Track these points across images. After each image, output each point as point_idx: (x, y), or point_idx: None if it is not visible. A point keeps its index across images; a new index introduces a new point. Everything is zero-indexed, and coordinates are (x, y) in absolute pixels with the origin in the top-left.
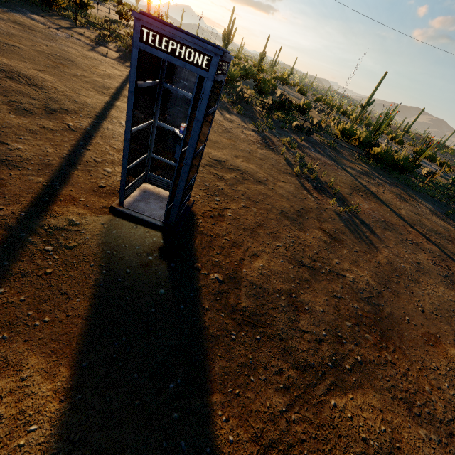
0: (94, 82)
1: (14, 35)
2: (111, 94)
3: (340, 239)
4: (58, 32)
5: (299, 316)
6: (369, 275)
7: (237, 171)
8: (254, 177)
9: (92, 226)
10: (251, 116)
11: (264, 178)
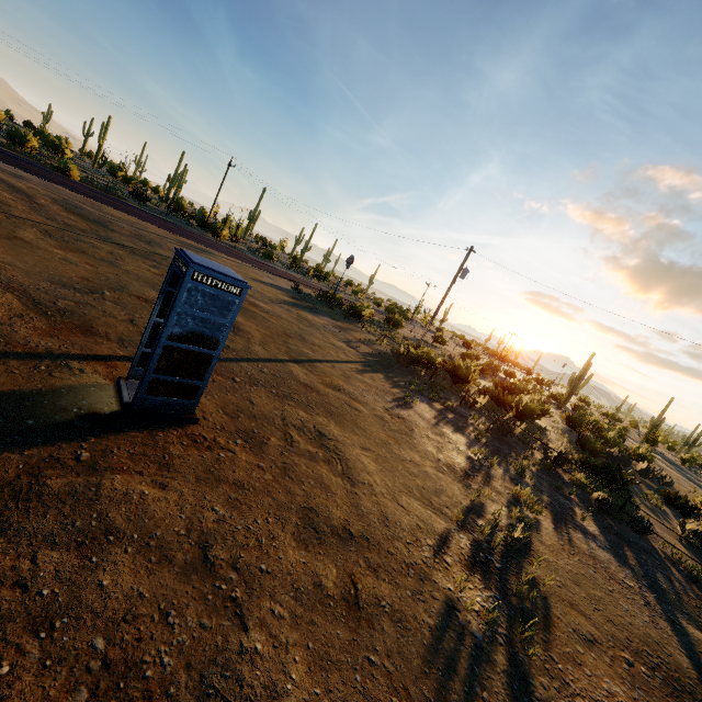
0: (297, 350)
1: (283, 318)
2: (298, 359)
3: (366, 618)
4: (331, 327)
5: (67, 550)
6: (312, 697)
7: (332, 453)
8: (348, 469)
9: (89, 378)
10: (503, 451)
11: (367, 481)
